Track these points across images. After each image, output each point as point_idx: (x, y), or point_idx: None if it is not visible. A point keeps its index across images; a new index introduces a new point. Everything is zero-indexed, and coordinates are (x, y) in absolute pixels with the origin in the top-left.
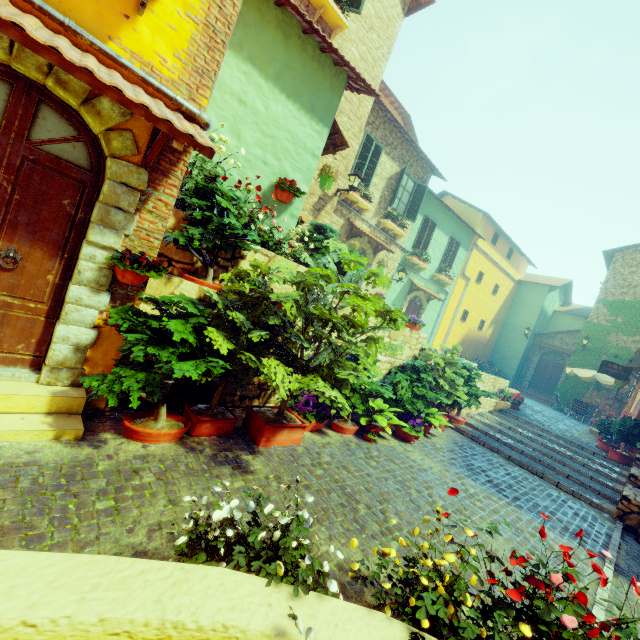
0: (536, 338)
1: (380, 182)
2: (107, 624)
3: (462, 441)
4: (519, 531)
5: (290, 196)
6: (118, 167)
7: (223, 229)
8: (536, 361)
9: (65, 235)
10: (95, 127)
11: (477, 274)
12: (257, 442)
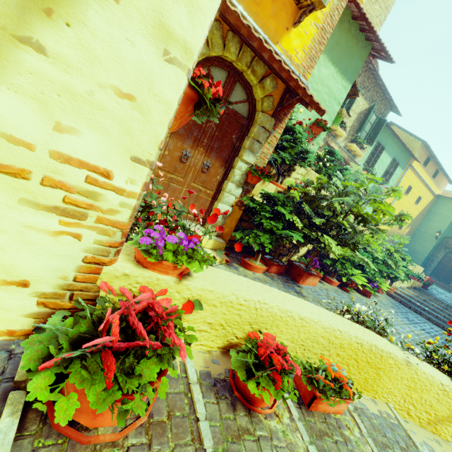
0: (444, 240)
1: (353, 116)
2: (357, 338)
3: (395, 303)
4: None
5: (321, 131)
6: (263, 118)
7: (300, 154)
8: (440, 257)
9: (229, 155)
10: (260, 95)
11: (407, 187)
12: (297, 281)
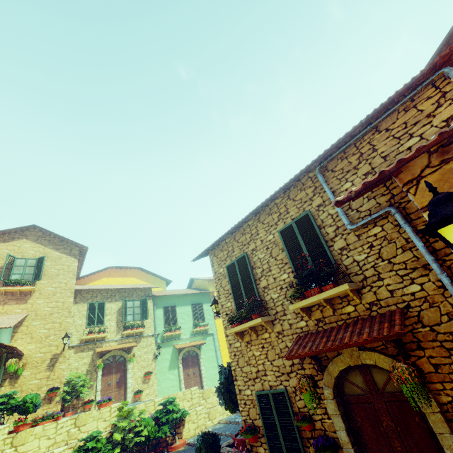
0: None
1: (112, 316)
2: None
3: None
4: None
5: None
6: None
7: None
8: None
9: None
10: None
11: None
12: None
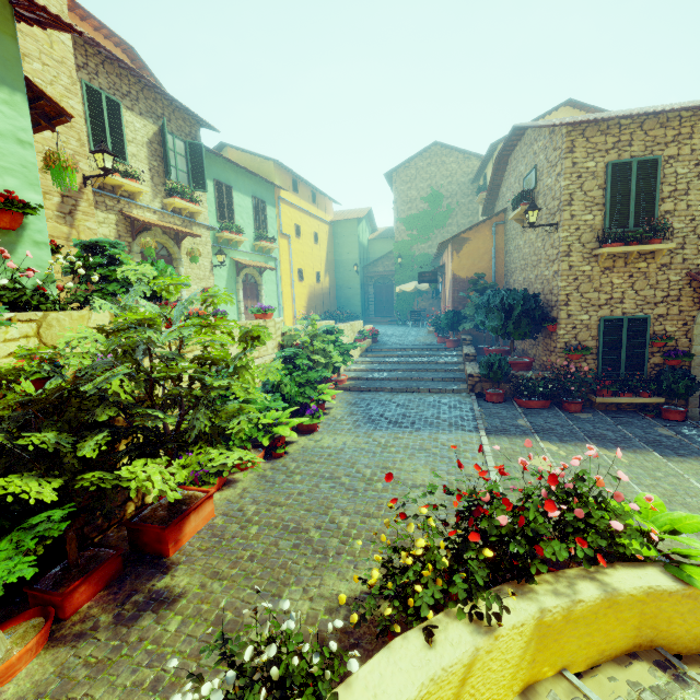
0: (365, 270)
1: (139, 150)
2: None
3: (353, 398)
4: (428, 451)
5: (16, 217)
6: None
7: None
8: (372, 291)
9: None
10: None
11: (294, 228)
12: (164, 554)
